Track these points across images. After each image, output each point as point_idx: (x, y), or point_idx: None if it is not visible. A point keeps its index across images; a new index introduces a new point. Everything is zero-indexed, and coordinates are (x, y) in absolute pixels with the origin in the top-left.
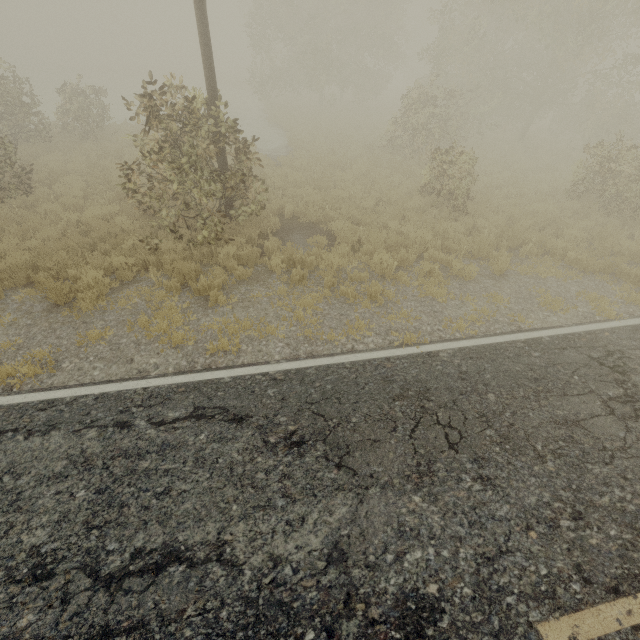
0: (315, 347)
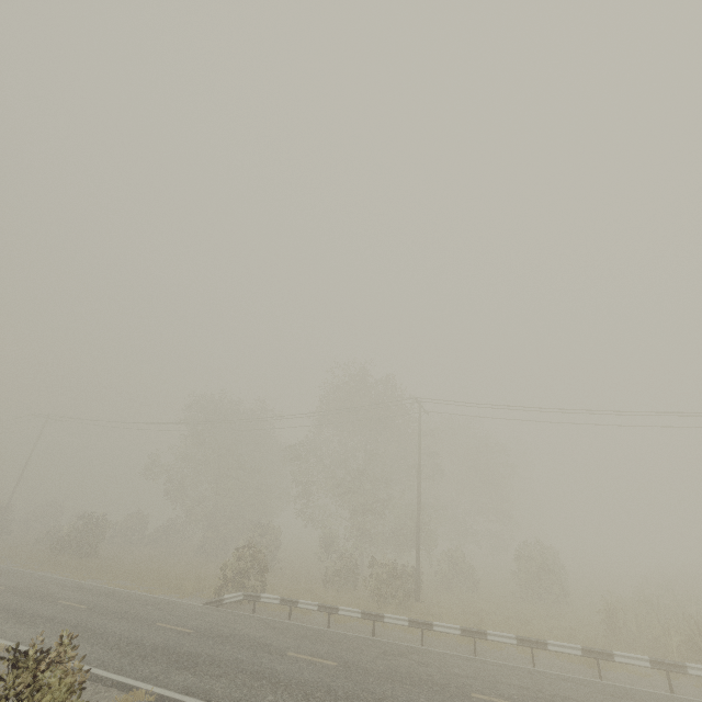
0: None
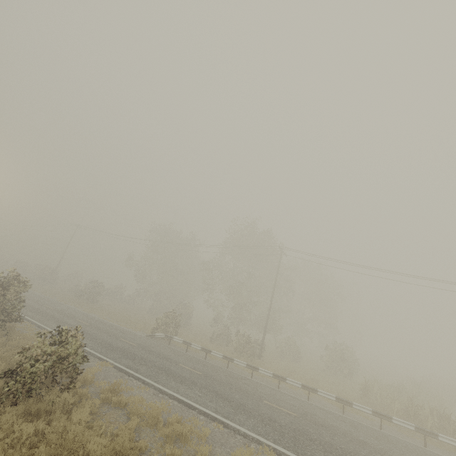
0: None
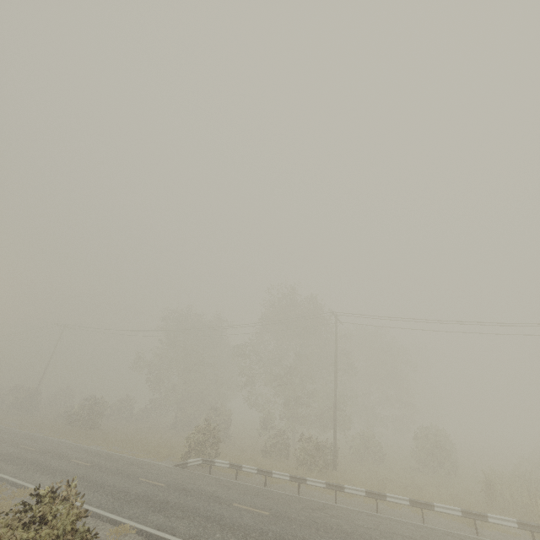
0: None
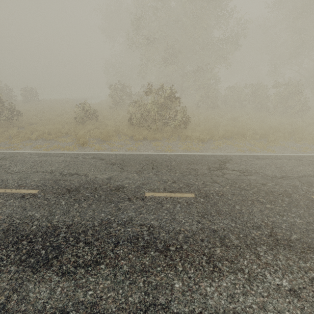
0: None
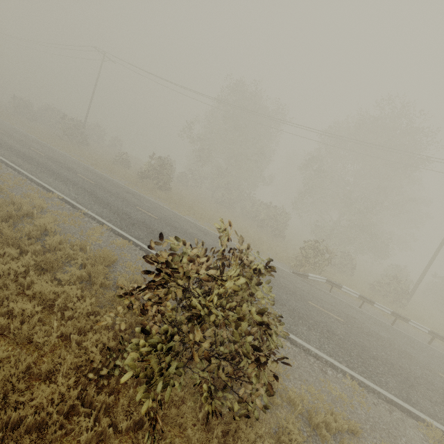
0: (36, 138)
